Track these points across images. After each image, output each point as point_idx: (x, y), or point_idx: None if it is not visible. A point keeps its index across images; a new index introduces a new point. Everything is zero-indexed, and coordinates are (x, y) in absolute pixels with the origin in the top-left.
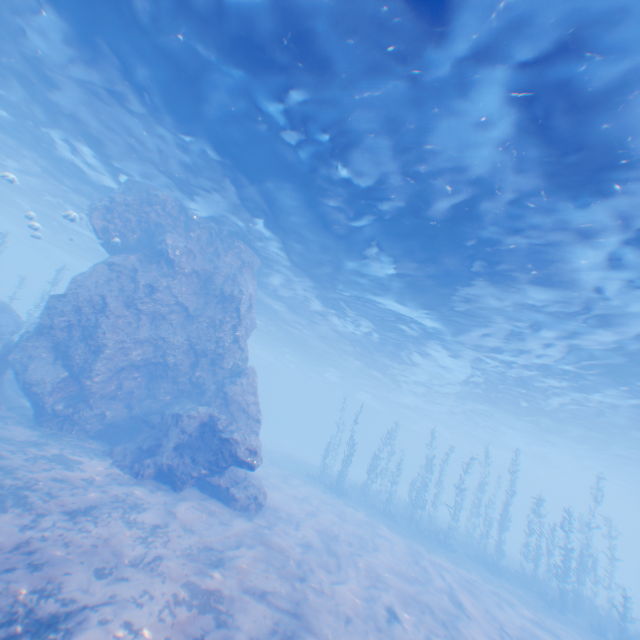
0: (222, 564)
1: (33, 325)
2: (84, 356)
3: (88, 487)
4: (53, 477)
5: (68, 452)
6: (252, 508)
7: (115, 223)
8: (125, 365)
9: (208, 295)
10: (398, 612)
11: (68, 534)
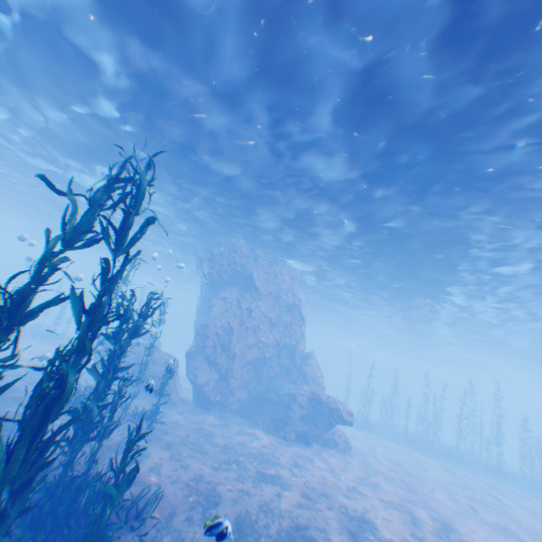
0: (377, 486)
1: (191, 347)
2: (226, 363)
3: (279, 449)
4: (262, 446)
5: (243, 428)
6: (347, 450)
7: (215, 267)
8: (244, 364)
9: (279, 306)
10: (474, 506)
11: (310, 477)
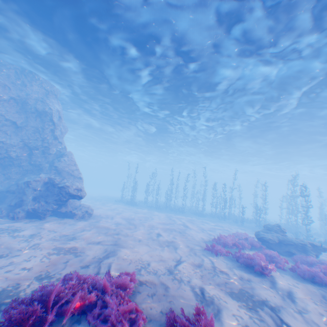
0: (74, 238)
1: None
2: None
3: None
4: None
5: None
6: (88, 217)
7: None
8: None
9: (28, 113)
10: (162, 234)
11: None
